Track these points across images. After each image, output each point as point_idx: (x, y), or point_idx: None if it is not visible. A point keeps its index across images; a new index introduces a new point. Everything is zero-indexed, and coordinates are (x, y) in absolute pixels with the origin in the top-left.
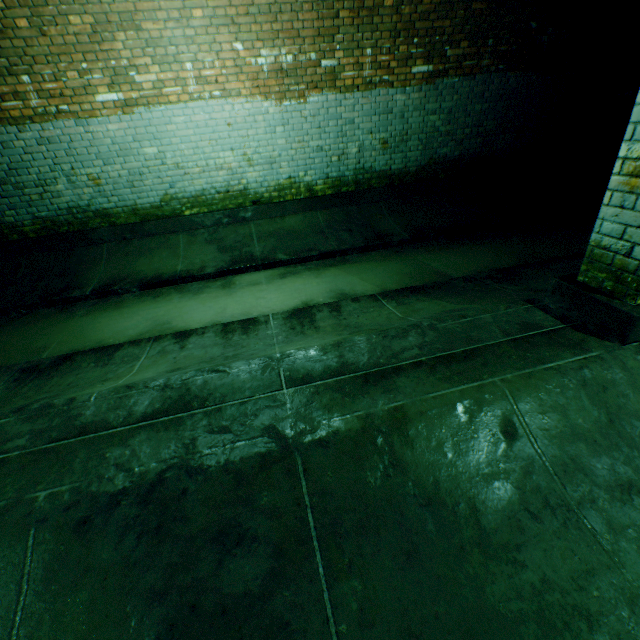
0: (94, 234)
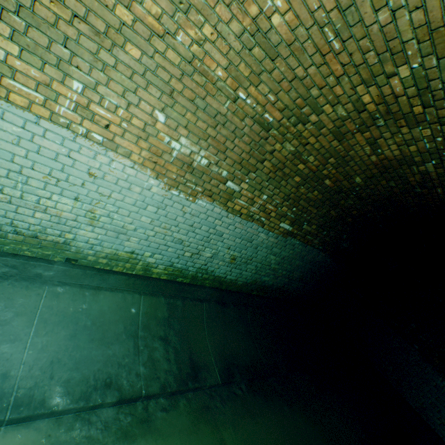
0: None
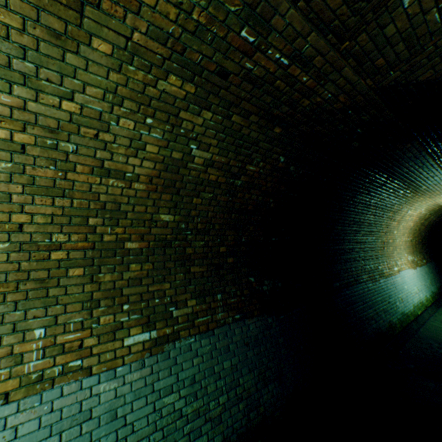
0: (412, 325)
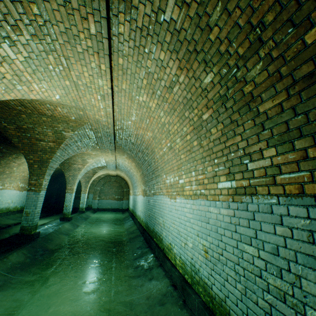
0: None
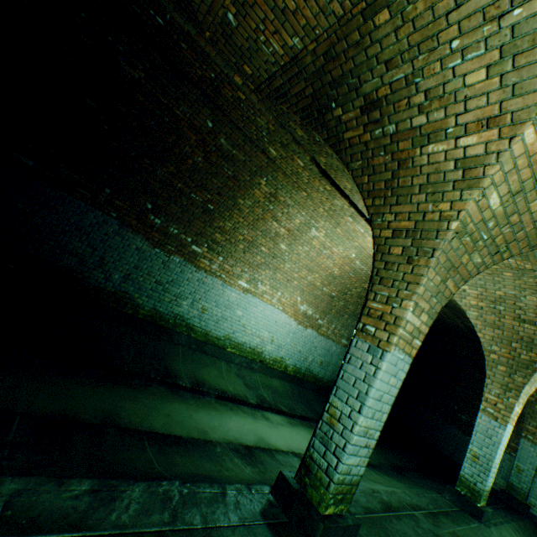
0: (177, 335)
